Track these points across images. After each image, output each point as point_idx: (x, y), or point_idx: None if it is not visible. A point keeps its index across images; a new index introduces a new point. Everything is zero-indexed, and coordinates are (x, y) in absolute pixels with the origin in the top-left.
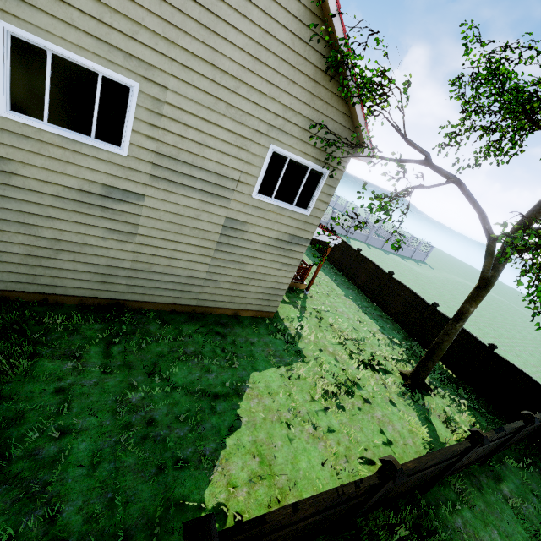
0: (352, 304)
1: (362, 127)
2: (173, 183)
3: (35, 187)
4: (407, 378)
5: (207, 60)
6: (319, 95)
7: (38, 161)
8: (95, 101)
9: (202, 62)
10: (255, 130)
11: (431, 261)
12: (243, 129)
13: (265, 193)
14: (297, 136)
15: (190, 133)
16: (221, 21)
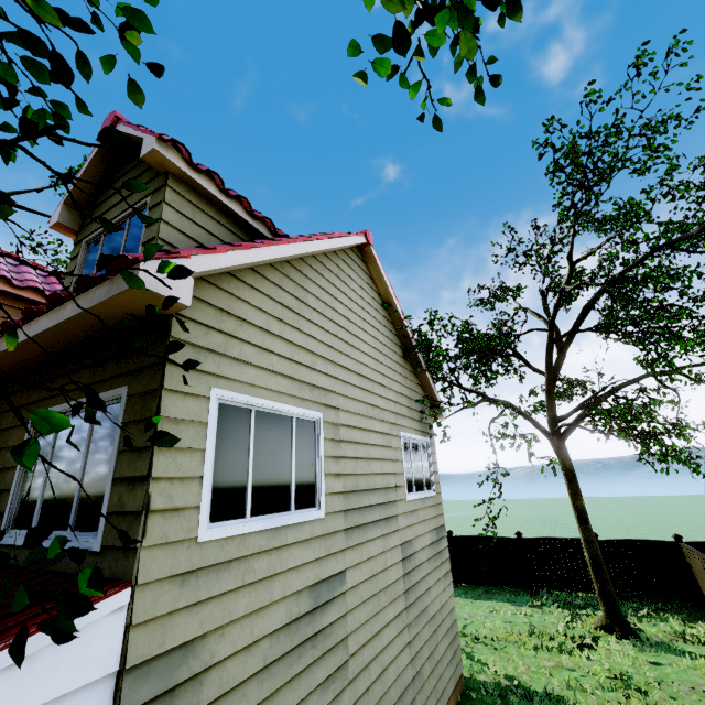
0: (457, 601)
1: (434, 390)
2: (360, 527)
3: (235, 676)
4: (609, 628)
5: (355, 371)
6: (406, 375)
7: (240, 605)
8: (292, 454)
9: (352, 373)
10: (389, 423)
11: None
12: (384, 426)
13: (409, 490)
14: (408, 416)
15: (359, 450)
16: (354, 337)
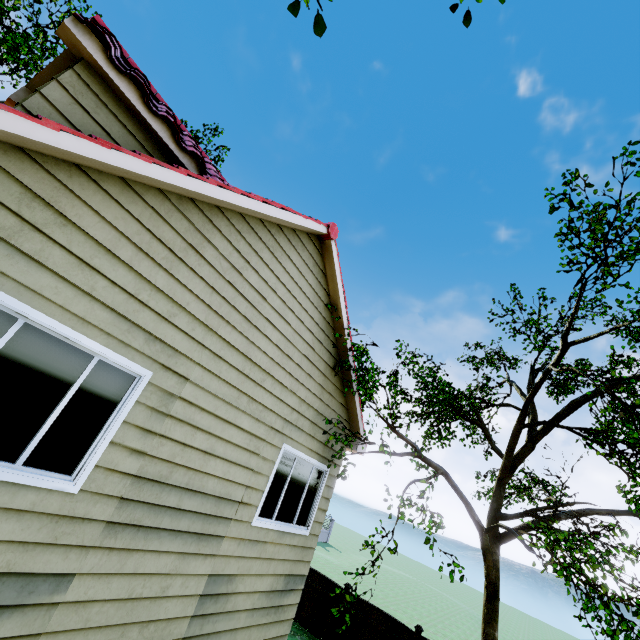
0: None
1: (359, 418)
2: (144, 529)
3: None
4: None
5: (242, 351)
6: (327, 388)
7: None
8: (64, 397)
9: (236, 352)
10: (271, 427)
11: (333, 540)
12: (260, 427)
13: (266, 514)
14: (307, 431)
15: (198, 437)
16: (262, 317)
